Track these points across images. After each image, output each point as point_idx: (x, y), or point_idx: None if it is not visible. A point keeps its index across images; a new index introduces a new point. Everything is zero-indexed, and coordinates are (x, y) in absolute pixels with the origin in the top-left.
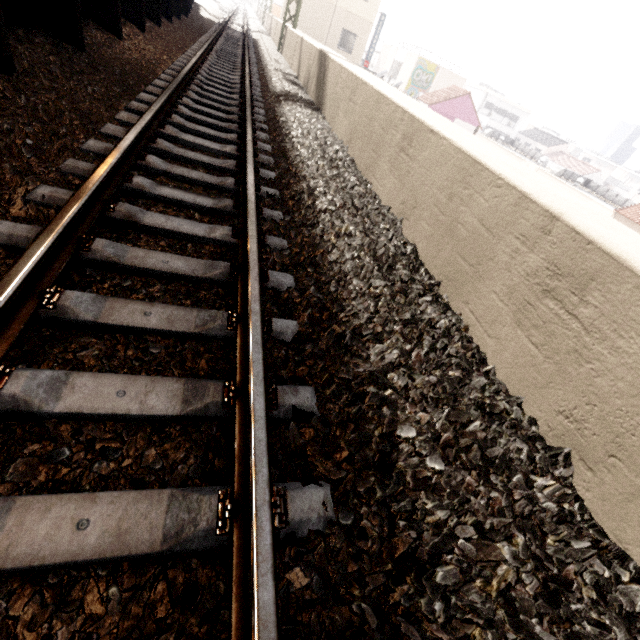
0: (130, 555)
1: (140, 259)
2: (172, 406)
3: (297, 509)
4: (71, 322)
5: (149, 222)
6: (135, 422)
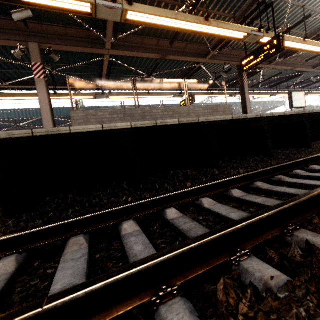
0: (185, 234)
1: (272, 188)
2: (236, 217)
3: (250, 264)
4: (230, 197)
5: (289, 181)
6: (223, 220)
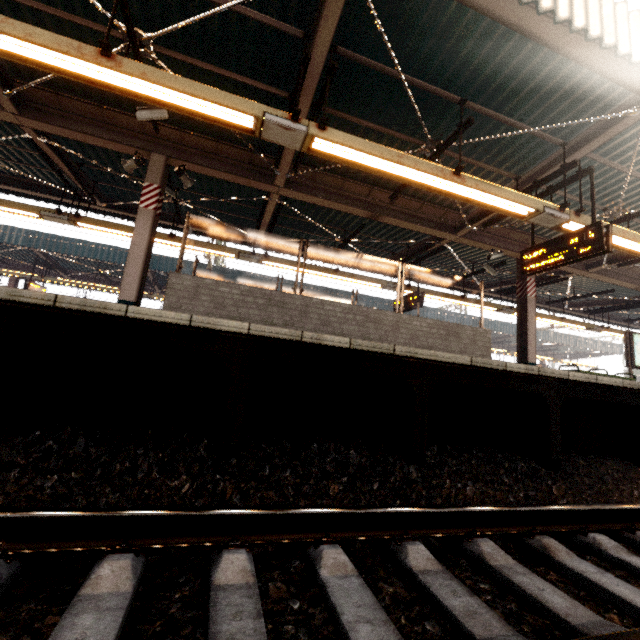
0: None
1: (512, 571)
2: None
3: None
4: (401, 562)
5: (567, 562)
6: (339, 636)
